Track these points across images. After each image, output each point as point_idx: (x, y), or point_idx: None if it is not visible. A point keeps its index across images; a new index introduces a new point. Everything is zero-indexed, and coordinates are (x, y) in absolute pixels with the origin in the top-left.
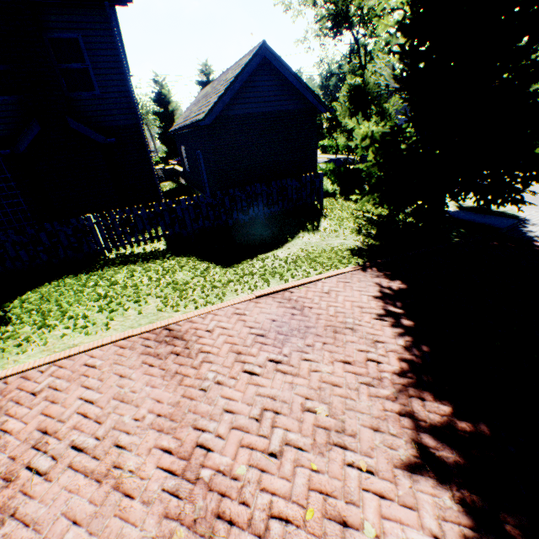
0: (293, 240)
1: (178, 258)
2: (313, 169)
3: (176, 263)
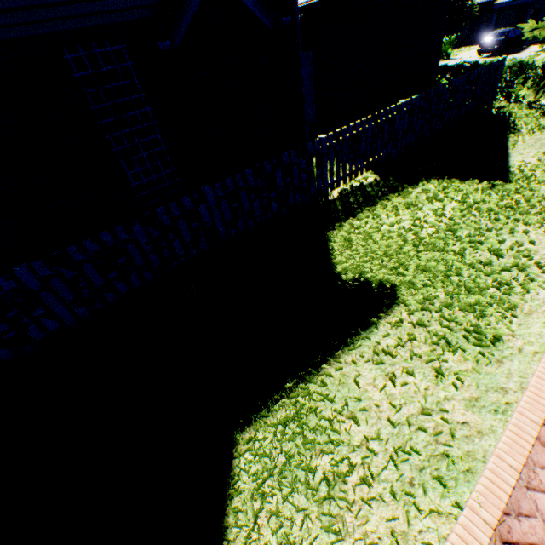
0: (508, 146)
1: (427, 184)
2: (435, 66)
3: (442, 187)
